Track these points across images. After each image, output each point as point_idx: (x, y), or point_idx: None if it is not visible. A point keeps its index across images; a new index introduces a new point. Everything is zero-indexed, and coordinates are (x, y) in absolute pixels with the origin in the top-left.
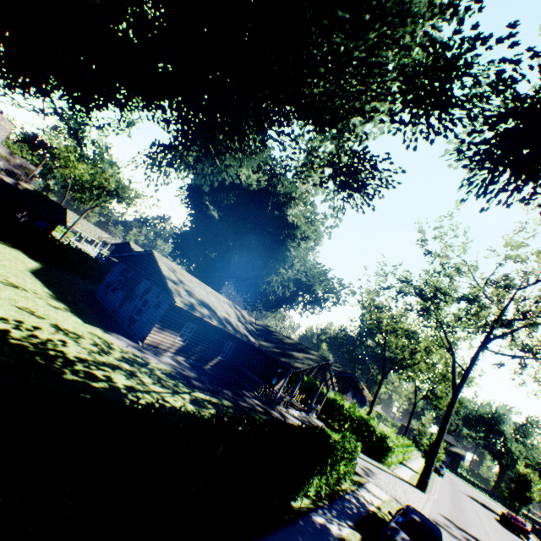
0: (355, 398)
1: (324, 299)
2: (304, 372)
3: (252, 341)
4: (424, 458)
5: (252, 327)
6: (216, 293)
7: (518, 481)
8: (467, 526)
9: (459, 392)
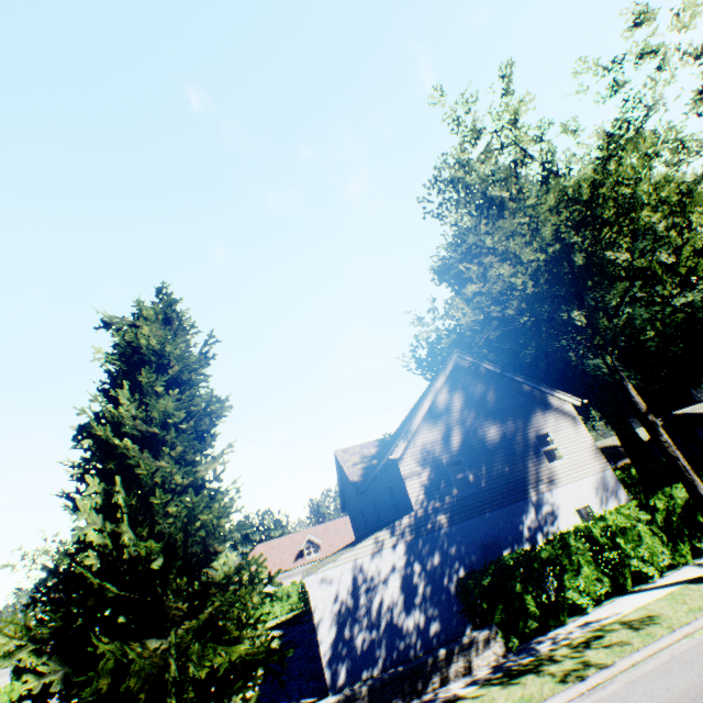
0: None
1: None
2: None
3: None
4: None
5: None
6: None
7: None
8: None
9: None
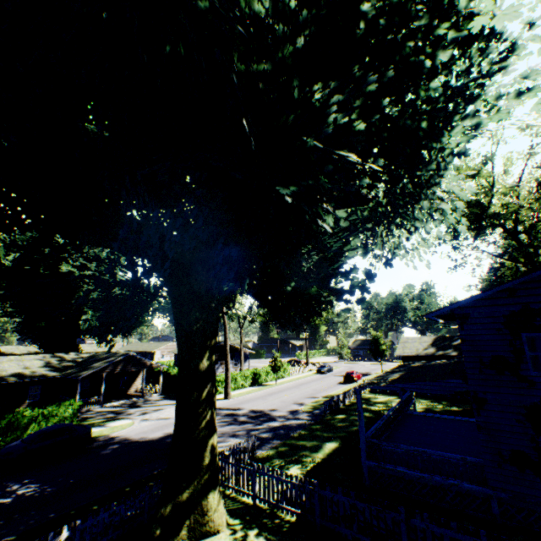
0: (235, 358)
1: (147, 306)
2: (104, 373)
3: (50, 376)
4: (272, 372)
5: (70, 363)
6: (24, 357)
7: (371, 343)
8: (245, 403)
9: (225, 321)
